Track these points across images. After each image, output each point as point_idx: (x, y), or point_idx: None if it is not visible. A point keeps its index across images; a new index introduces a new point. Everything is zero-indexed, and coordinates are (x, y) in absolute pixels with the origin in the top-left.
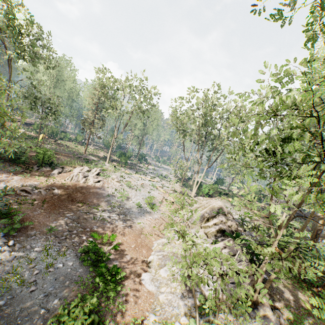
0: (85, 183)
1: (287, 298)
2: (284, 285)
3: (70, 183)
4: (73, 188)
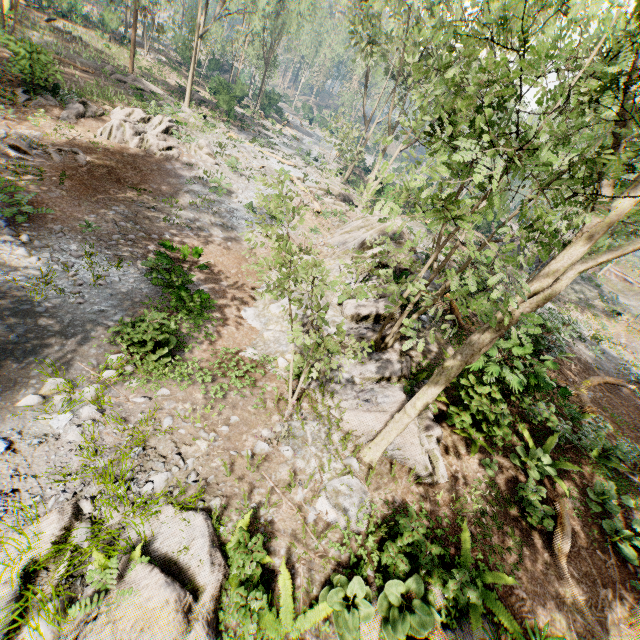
0: (140, 148)
1: (430, 350)
2: (436, 338)
3: (108, 143)
4: (117, 156)
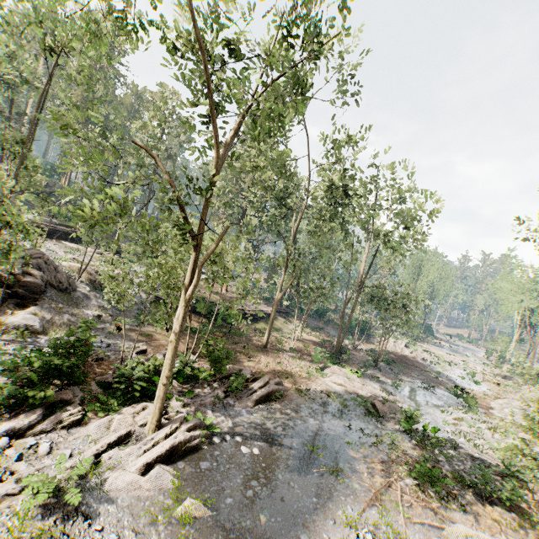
0: (402, 352)
1: None
2: None
3: (391, 350)
4: (398, 355)
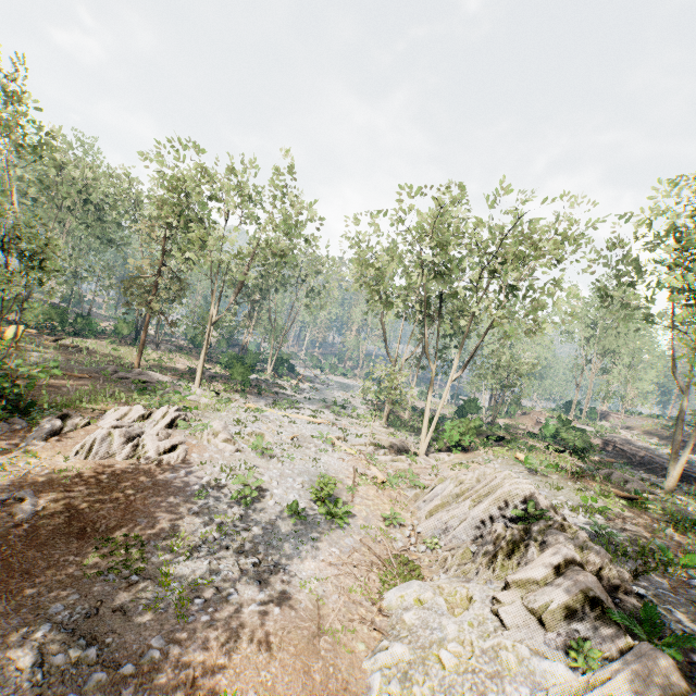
0: (132, 457)
1: None
2: None
3: (83, 464)
4: (92, 481)
